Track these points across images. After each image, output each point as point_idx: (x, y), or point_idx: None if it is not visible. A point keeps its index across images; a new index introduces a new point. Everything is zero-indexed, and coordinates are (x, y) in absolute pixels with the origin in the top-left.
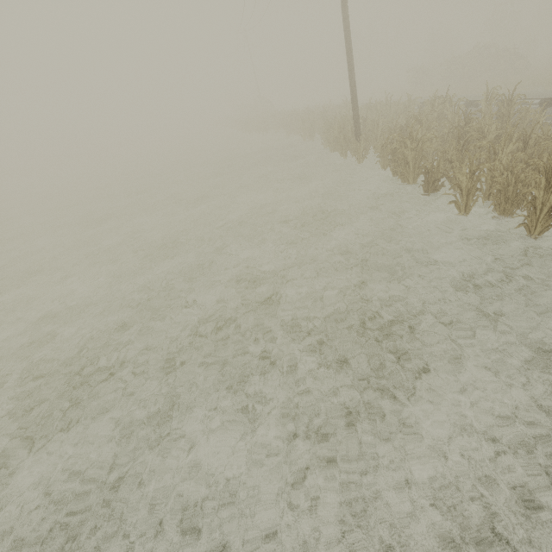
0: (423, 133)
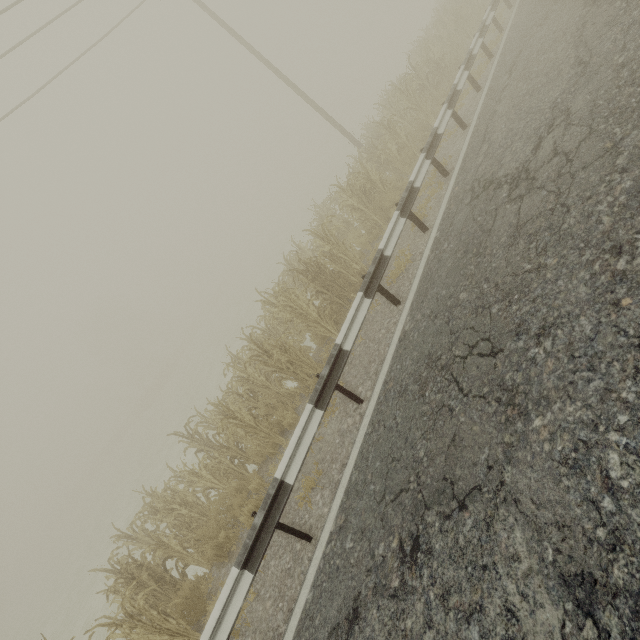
0: None
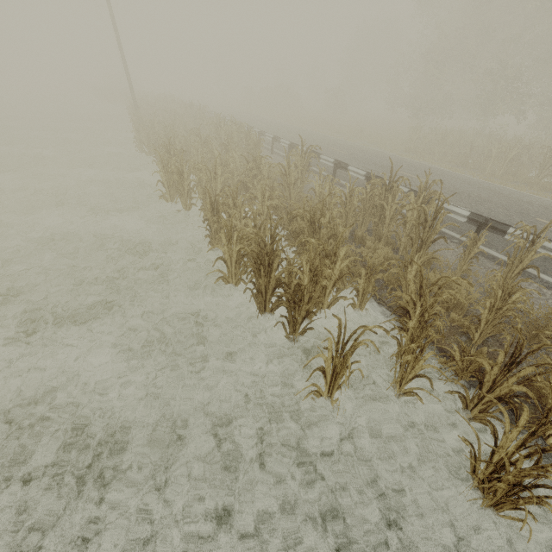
0: None
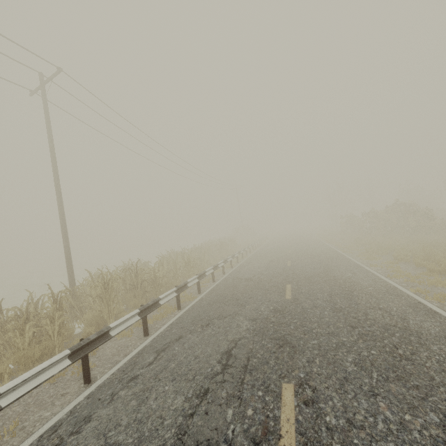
0: (77, 304)
